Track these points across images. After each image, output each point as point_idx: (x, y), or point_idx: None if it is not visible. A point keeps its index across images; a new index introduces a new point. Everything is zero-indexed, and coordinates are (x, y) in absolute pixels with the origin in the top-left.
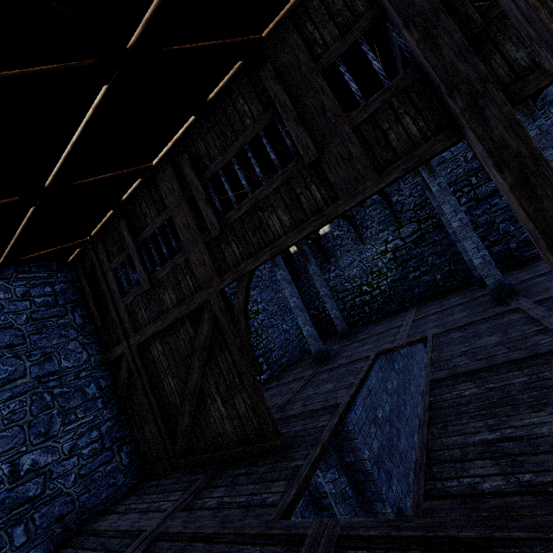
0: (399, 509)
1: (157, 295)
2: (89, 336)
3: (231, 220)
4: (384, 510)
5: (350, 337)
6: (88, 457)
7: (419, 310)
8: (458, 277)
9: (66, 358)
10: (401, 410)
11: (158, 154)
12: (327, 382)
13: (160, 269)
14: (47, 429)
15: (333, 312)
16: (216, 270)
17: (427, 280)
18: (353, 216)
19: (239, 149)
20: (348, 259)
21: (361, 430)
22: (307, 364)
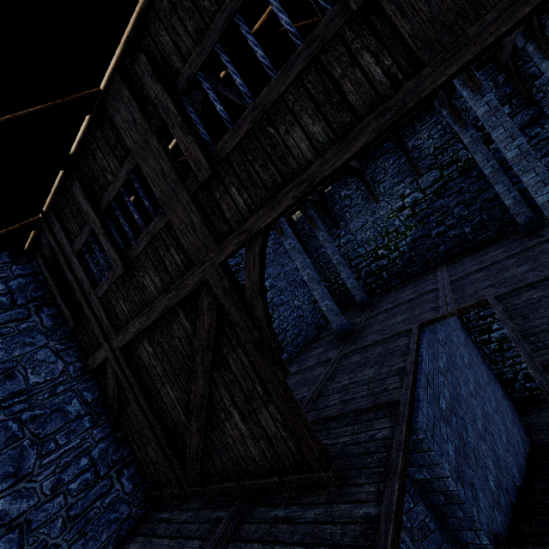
0: (496, 536)
1: (136, 280)
2: (63, 340)
3: (225, 151)
4: (477, 541)
5: (371, 307)
6: (78, 492)
7: (451, 270)
8: (492, 228)
9: (34, 371)
10: (458, 392)
11: (105, 69)
12: (363, 366)
13: (133, 243)
14: (17, 468)
15: (350, 281)
16: (211, 233)
17: (454, 235)
18: (363, 170)
19: (226, 25)
20: (360, 221)
21: (434, 436)
22: (328, 342)
